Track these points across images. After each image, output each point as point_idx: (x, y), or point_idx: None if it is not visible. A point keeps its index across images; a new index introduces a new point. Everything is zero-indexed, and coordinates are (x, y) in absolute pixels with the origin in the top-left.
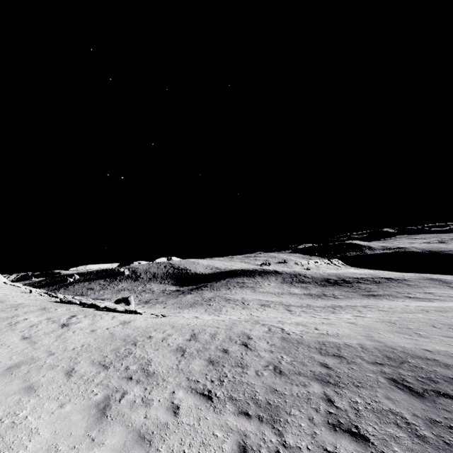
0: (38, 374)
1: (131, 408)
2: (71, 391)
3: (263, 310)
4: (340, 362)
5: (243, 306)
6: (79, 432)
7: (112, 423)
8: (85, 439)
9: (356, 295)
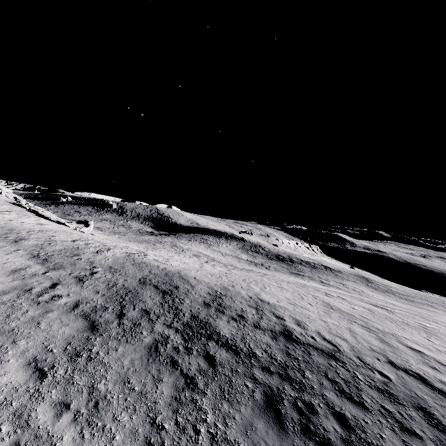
0: None
1: None
2: None
3: (188, 257)
4: (135, 268)
5: (179, 252)
6: None
7: None
8: None
9: (285, 271)
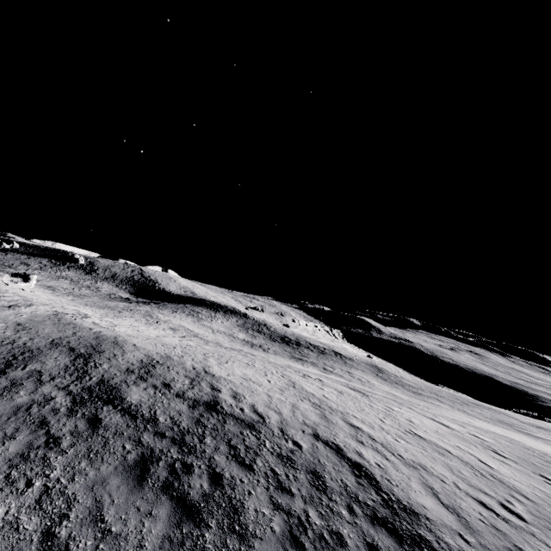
0: None
1: None
2: None
3: (161, 329)
4: (56, 328)
5: (151, 323)
6: None
7: None
8: None
9: (286, 355)
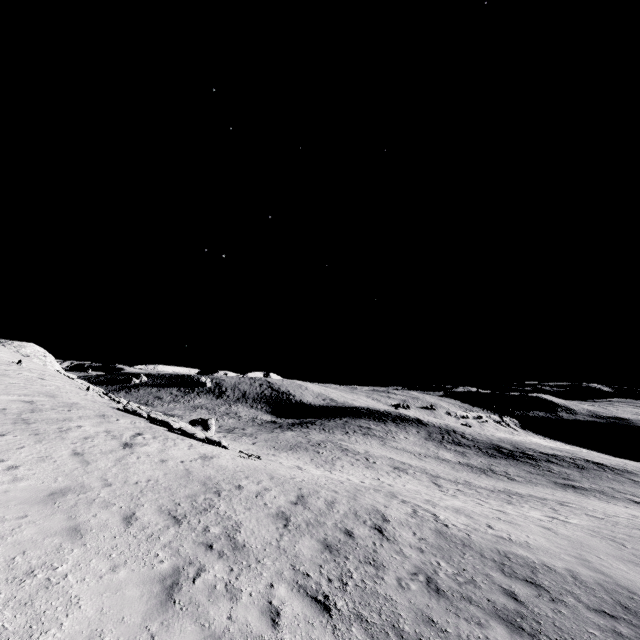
0: (88, 511)
1: (209, 596)
2: (128, 548)
3: (397, 476)
4: (538, 595)
5: (367, 463)
6: (134, 619)
7: (181, 615)
8: (141, 633)
9: (544, 481)
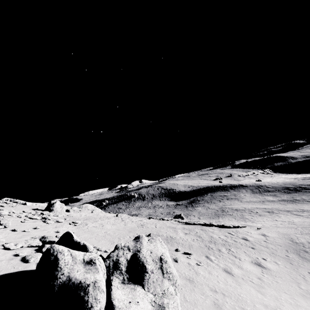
0: (309, 265)
1: None
2: None
3: (277, 216)
4: None
5: (256, 214)
6: None
7: None
8: None
9: None
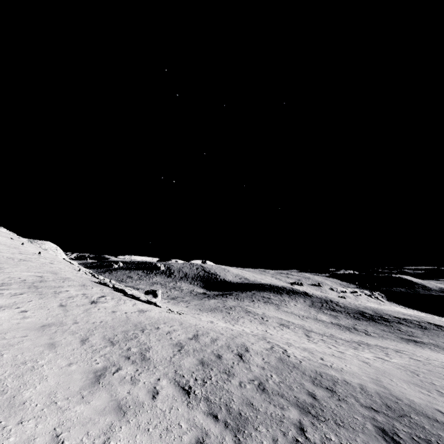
0: (62, 335)
1: (120, 381)
2: (80, 355)
3: (280, 329)
4: (331, 396)
5: (262, 321)
6: (75, 388)
7: (101, 389)
8: (77, 395)
9: (393, 336)
